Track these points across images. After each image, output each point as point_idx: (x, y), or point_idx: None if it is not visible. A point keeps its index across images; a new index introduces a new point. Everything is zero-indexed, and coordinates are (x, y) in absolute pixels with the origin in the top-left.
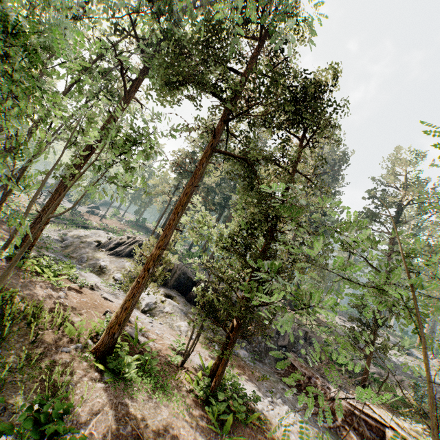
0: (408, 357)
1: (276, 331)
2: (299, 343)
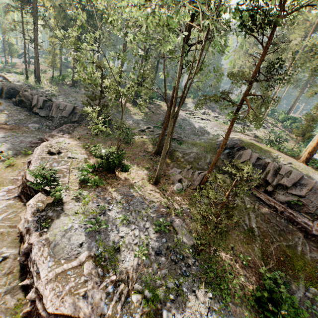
0: (212, 123)
1: (69, 114)
2: (86, 119)
